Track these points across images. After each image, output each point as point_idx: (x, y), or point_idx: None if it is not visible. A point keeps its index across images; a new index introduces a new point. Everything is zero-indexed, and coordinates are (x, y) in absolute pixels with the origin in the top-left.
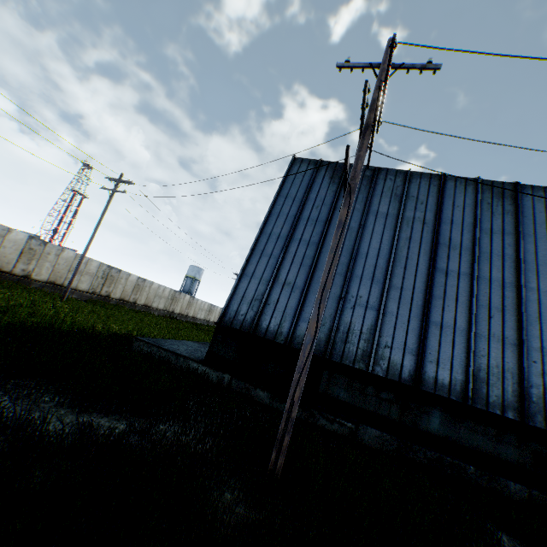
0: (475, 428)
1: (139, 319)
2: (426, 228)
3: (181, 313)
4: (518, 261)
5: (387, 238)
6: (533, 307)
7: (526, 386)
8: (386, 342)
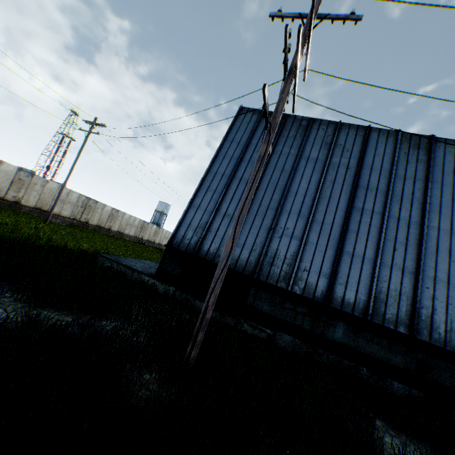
0: (371, 339)
1: (111, 242)
2: (348, 172)
3: (149, 240)
4: (424, 204)
5: (315, 179)
6: (432, 242)
7: (417, 307)
8: (305, 266)
